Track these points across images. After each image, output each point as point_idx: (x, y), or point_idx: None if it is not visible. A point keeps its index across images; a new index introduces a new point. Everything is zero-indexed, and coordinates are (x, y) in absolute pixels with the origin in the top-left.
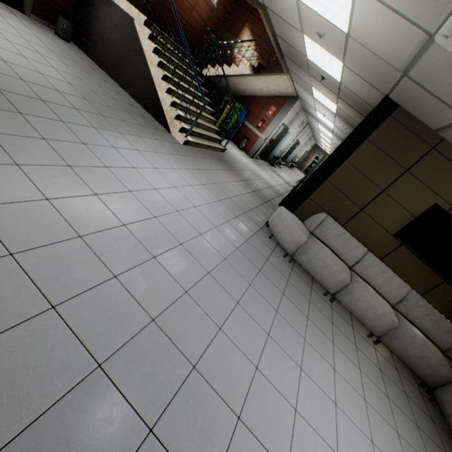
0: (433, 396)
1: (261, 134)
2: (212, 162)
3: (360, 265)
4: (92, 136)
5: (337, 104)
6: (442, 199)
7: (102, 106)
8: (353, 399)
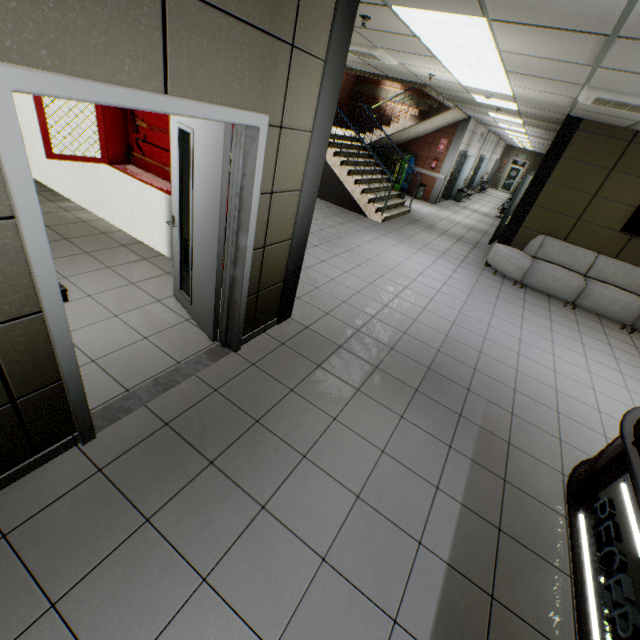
0: None
1: (438, 174)
2: (410, 228)
3: (593, 269)
4: (345, 244)
5: (521, 119)
6: None
7: (324, 219)
8: (602, 356)
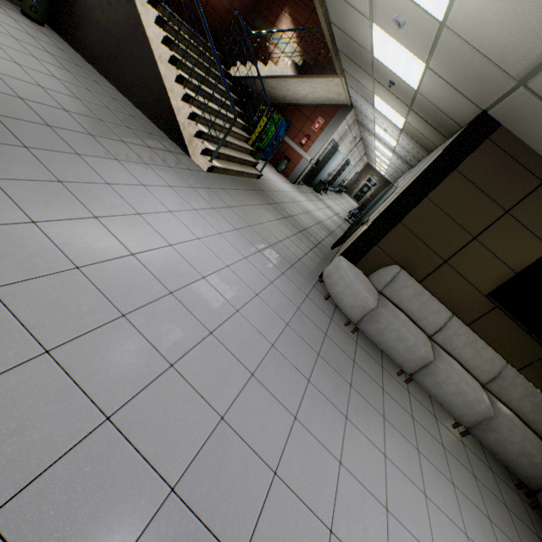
0: (535, 501)
1: (305, 153)
2: (246, 195)
3: (443, 333)
4: (73, 168)
5: (406, 117)
6: None
7: (91, 120)
8: (454, 540)
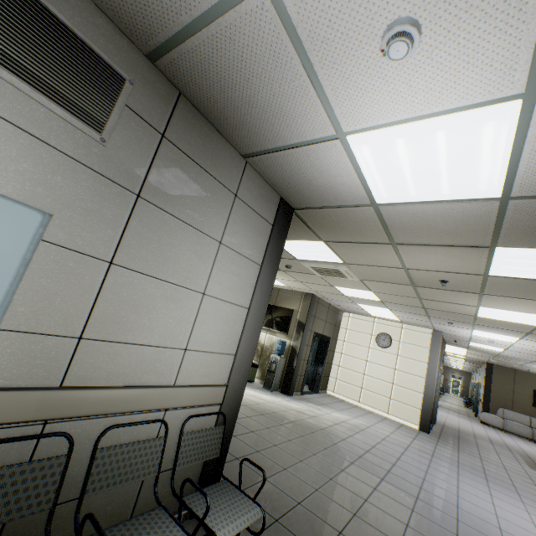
0: None
1: None
2: None
3: (532, 423)
4: None
5: (464, 359)
6: (534, 387)
7: None
8: None
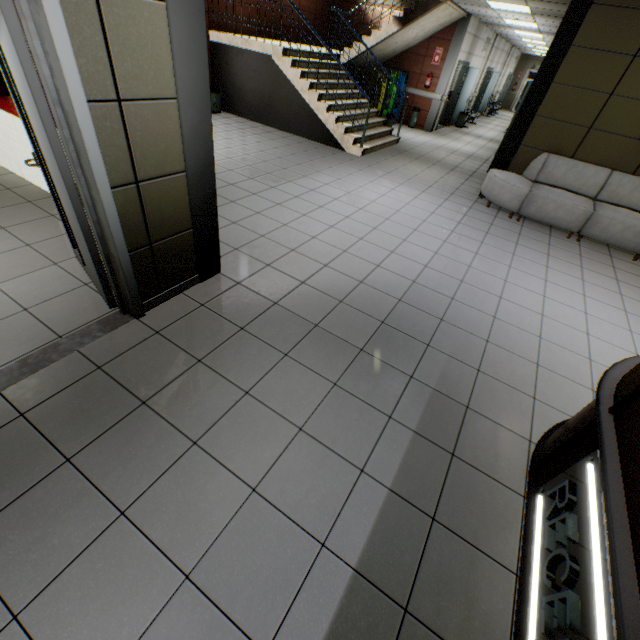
0: None
1: (434, 94)
2: (395, 160)
3: (605, 191)
4: (310, 183)
5: (527, 5)
6: None
7: (290, 157)
8: (605, 294)
